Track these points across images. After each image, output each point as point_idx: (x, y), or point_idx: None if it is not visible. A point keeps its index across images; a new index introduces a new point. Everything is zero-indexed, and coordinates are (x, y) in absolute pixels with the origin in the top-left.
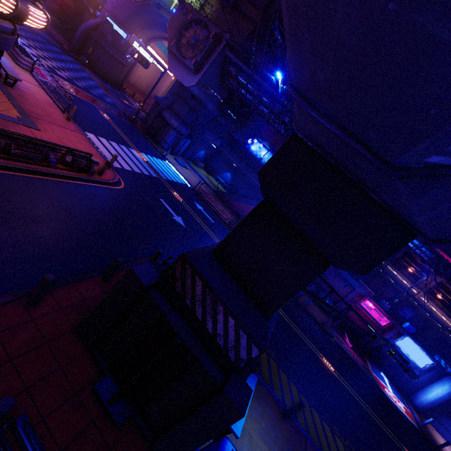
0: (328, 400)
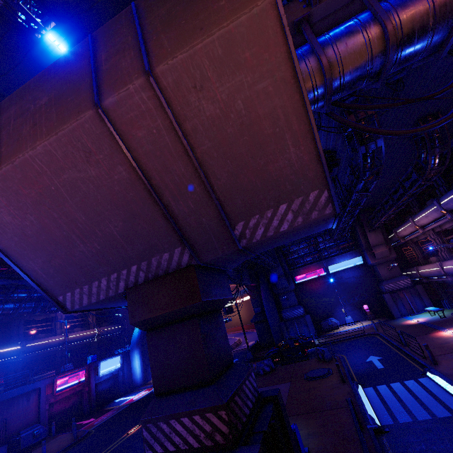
0: None
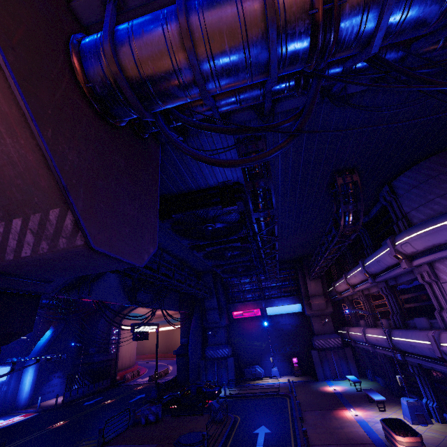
0: None
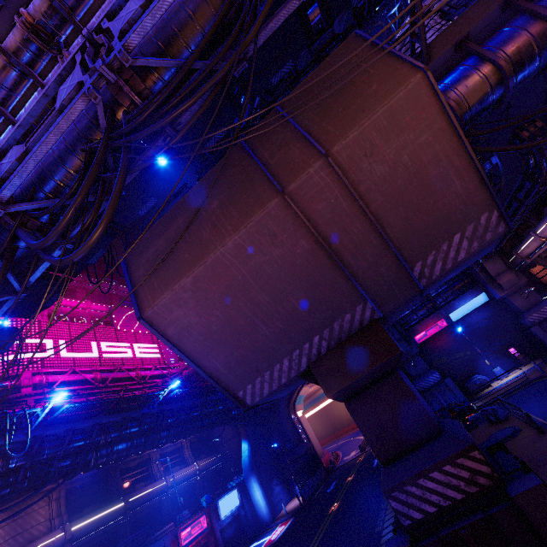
0: (355, 544)
